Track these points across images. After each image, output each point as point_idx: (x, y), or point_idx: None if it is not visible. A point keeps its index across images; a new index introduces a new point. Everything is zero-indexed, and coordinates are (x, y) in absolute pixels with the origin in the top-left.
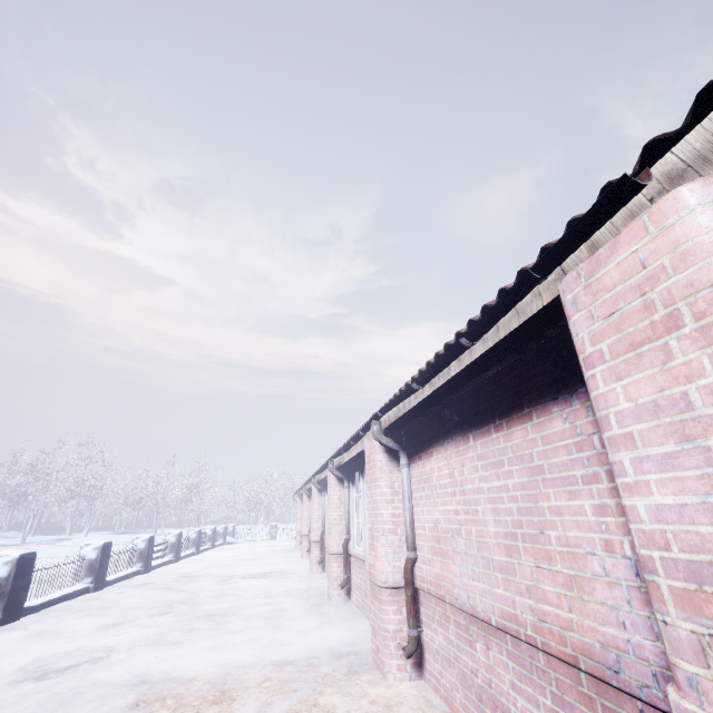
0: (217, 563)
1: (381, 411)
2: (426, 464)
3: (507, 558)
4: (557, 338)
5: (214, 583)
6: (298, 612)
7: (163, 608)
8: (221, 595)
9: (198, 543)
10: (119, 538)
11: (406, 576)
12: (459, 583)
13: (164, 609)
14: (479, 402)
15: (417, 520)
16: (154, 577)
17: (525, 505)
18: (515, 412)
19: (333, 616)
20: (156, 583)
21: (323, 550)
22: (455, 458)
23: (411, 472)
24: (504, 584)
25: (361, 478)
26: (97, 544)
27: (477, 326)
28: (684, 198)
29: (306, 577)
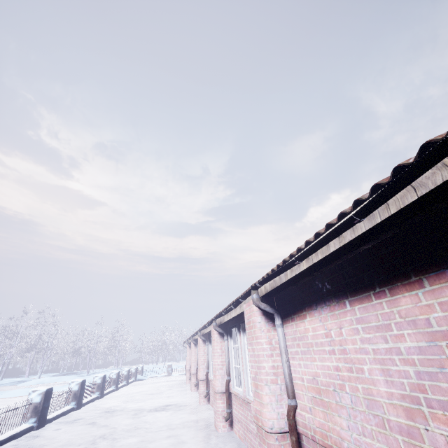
0: (131, 397)
1: (260, 283)
2: (299, 324)
3: (408, 421)
4: (446, 210)
5: (128, 416)
6: (193, 444)
7: (88, 444)
8: (133, 428)
9: (117, 382)
10: (62, 379)
11: (289, 422)
12: (349, 437)
13: (89, 445)
14: (353, 273)
15: (294, 372)
16: (84, 413)
17: (426, 369)
18: (399, 280)
19: (222, 447)
20: (85, 418)
21: (208, 386)
22: (330, 320)
23: (285, 331)
24: (407, 447)
25: (238, 333)
26: (41, 390)
27: (369, 203)
28: None
29: (196, 408)
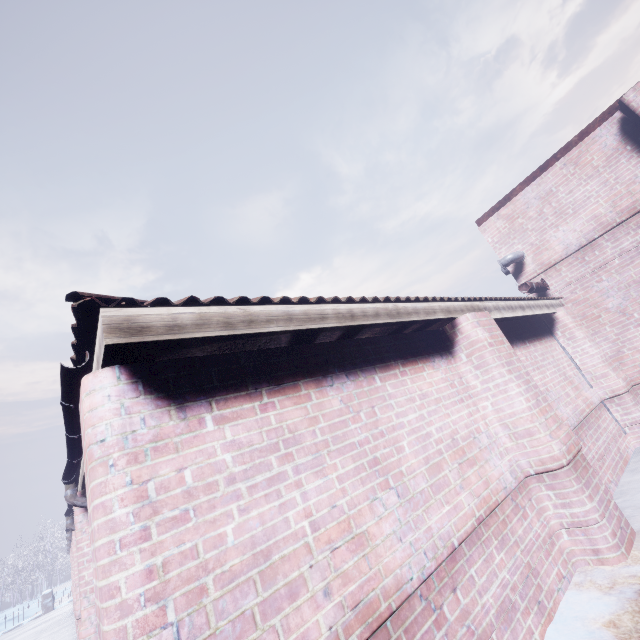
0: None
1: (64, 479)
2: None
3: None
4: None
5: None
6: None
7: None
8: None
9: None
10: None
11: None
12: None
13: None
14: None
15: None
16: None
17: None
18: None
19: None
20: None
21: None
22: None
23: None
24: None
25: None
26: None
27: (67, 428)
28: (86, 384)
29: None
